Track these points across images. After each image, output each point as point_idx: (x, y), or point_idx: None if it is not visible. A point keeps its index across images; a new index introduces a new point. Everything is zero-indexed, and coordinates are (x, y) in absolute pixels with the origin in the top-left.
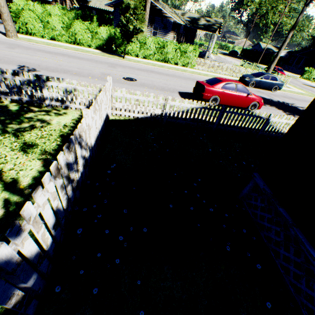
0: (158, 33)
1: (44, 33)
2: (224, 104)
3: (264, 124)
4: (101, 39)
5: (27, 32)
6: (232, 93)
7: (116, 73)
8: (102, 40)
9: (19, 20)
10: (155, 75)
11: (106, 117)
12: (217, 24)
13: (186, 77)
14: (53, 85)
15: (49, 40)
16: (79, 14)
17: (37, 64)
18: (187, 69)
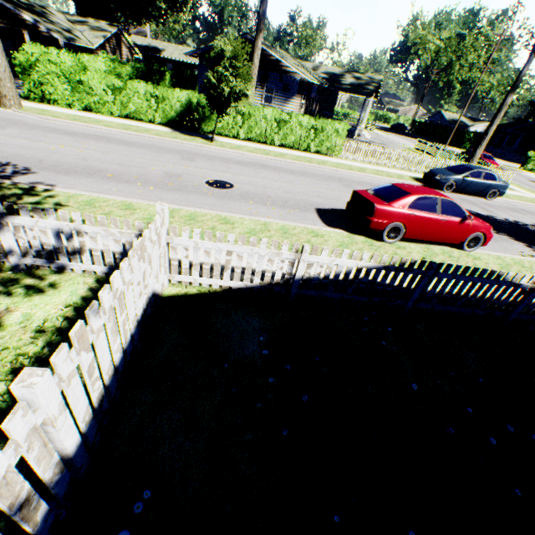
0: (273, 98)
1: (72, 99)
2: (413, 238)
3: (523, 298)
4: (173, 108)
5: (43, 98)
6: (431, 217)
7: (195, 172)
8: (174, 111)
9: (30, 79)
10: (270, 173)
11: (148, 305)
12: (373, 84)
13: (327, 175)
14: (26, 224)
15: (82, 110)
16: (141, 68)
17: (38, 159)
18: (326, 158)
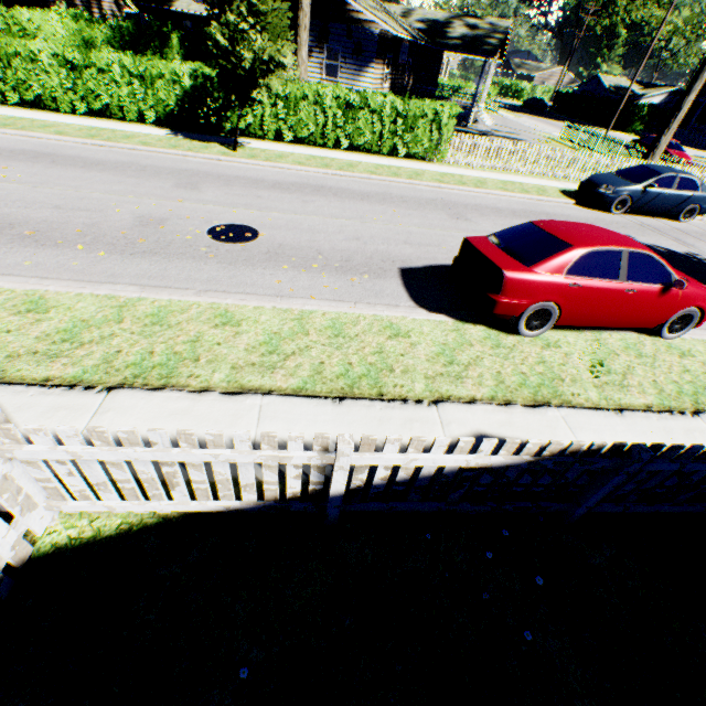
0: (340, 68)
1: (4, 89)
2: (573, 324)
3: None
4: (172, 95)
5: None
6: (609, 288)
7: (194, 211)
8: (174, 99)
9: None
10: (327, 203)
11: None
12: (497, 34)
13: (424, 198)
14: None
15: (27, 107)
16: (128, 29)
17: None
18: (424, 166)
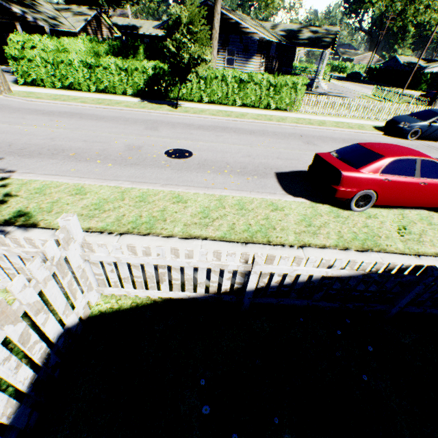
0: (235, 60)
1: (54, 80)
2: (385, 204)
3: None
4: (142, 79)
5: (33, 82)
6: (408, 181)
7: (156, 142)
8: (143, 82)
9: (18, 66)
10: (230, 136)
11: (49, 355)
12: (330, 35)
13: (287, 132)
14: None
15: (65, 89)
16: (117, 45)
17: (9, 142)
18: (286, 114)
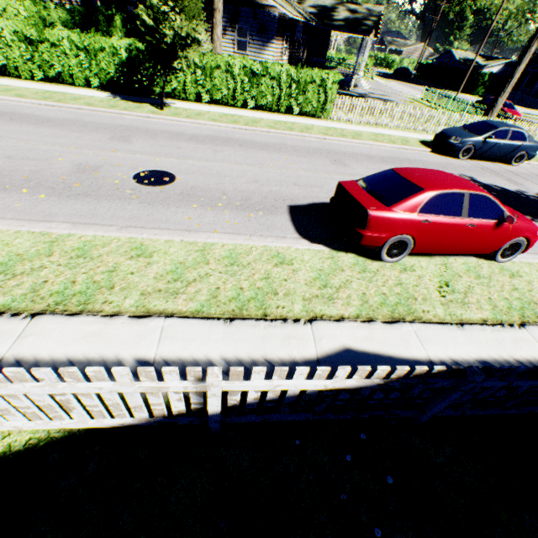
0: (248, 44)
1: None
2: (425, 252)
3: None
4: (112, 65)
5: None
6: (454, 223)
7: (124, 160)
8: (114, 68)
9: None
10: (233, 152)
11: None
12: (372, 17)
13: (312, 147)
14: None
15: None
16: (79, 11)
17: None
18: (313, 122)
